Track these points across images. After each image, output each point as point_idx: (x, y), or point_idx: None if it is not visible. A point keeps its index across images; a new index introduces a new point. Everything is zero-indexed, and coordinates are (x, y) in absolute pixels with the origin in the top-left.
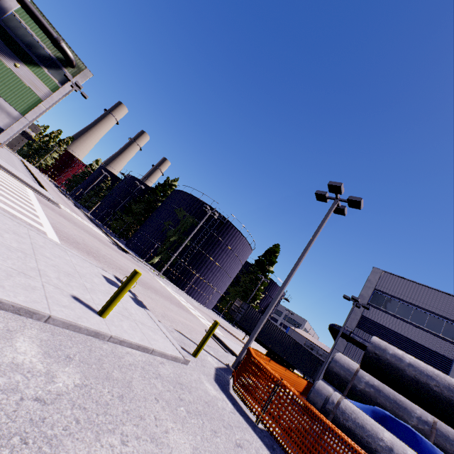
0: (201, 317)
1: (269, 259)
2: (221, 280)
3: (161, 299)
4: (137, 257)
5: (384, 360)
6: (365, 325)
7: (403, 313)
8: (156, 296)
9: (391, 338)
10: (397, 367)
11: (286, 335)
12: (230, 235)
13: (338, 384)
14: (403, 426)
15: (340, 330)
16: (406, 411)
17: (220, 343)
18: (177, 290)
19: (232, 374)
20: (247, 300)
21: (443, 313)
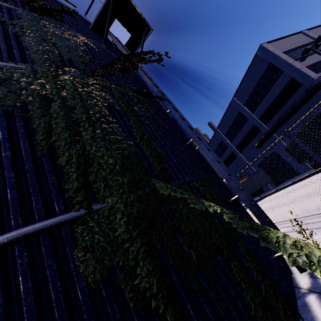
0: None
1: None
2: None
3: None
4: None
5: None
6: (313, 70)
7: None
8: None
9: None
10: None
11: None
12: None
13: None
14: None
15: None
16: None
17: None
18: None
19: None
20: None
21: (305, 42)
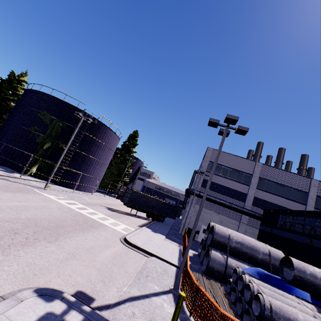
0: (103, 219)
1: (132, 143)
2: (101, 170)
3: (75, 238)
4: (10, 173)
5: (307, 280)
6: (206, 185)
7: (224, 173)
8: (72, 241)
9: (219, 189)
10: (315, 284)
11: (159, 200)
12: (102, 133)
13: (220, 247)
14: (276, 279)
15: (195, 193)
16: (257, 251)
17: (139, 249)
18: (68, 194)
19: (190, 312)
20: (121, 176)
21: (243, 169)
